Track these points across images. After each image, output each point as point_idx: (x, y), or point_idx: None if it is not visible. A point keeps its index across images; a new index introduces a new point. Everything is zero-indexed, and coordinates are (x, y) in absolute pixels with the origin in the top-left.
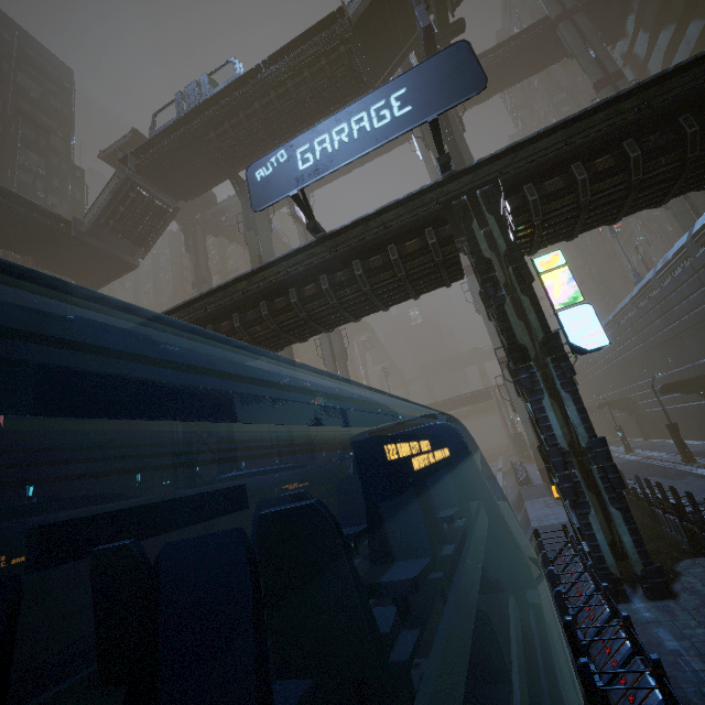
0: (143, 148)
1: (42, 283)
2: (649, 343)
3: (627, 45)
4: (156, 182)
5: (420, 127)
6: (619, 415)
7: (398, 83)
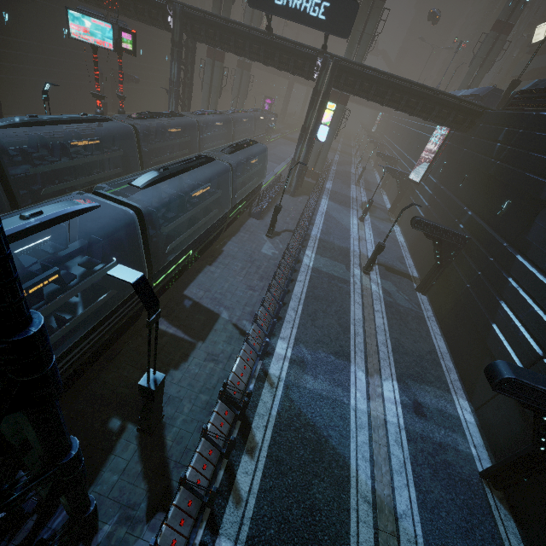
0: None
1: None
2: (405, 128)
3: None
4: None
5: None
6: None
7: None
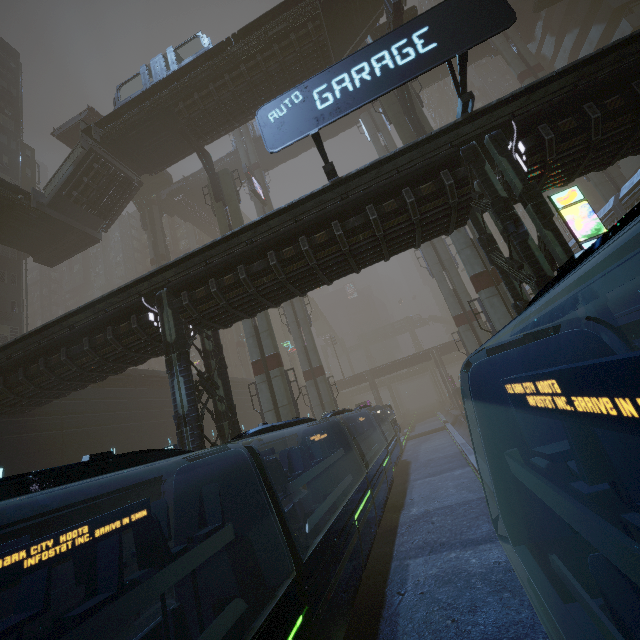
0: (108, 118)
1: None
2: None
3: (535, 48)
4: (120, 155)
5: (380, 103)
6: None
7: (418, 22)
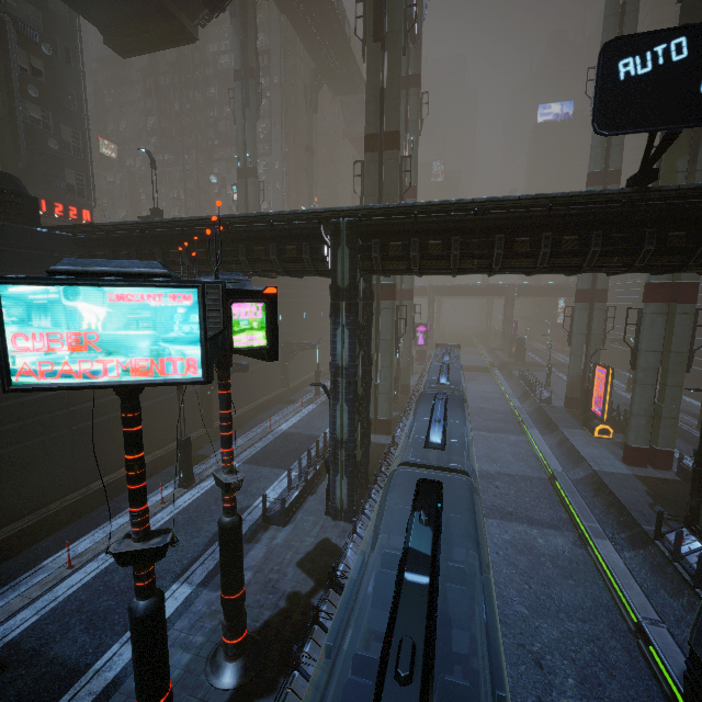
0: None
1: (47, 18)
2: None
3: None
4: None
5: None
6: (616, 347)
7: None
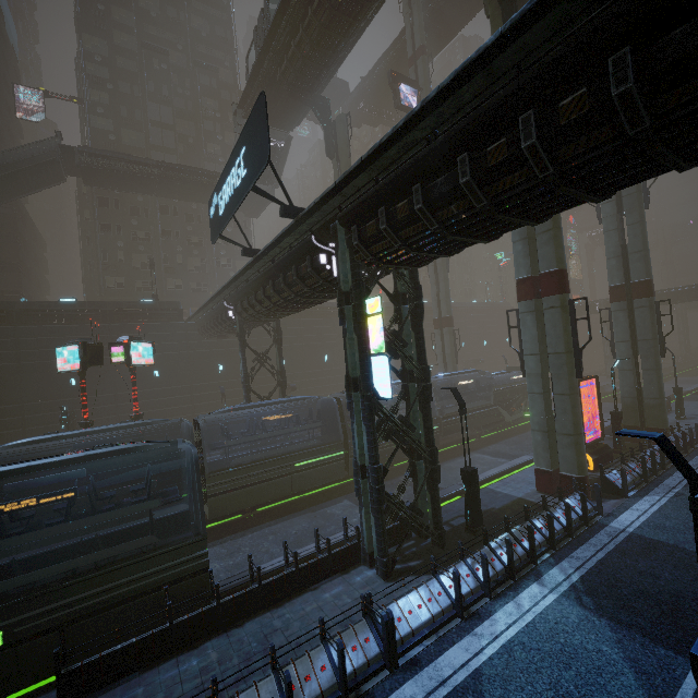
0: (243, 100)
1: None
2: None
3: None
4: None
5: None
6: None
7: (242, 138)
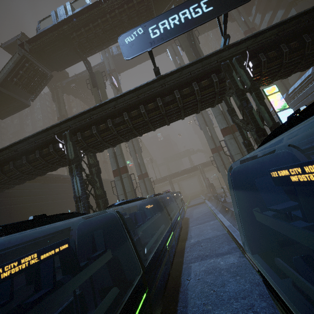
0: (33, 39)
1: None
2: None
3: (252, 19)
4: (40, 59)
5: (178, 40)
6: None
7: None
